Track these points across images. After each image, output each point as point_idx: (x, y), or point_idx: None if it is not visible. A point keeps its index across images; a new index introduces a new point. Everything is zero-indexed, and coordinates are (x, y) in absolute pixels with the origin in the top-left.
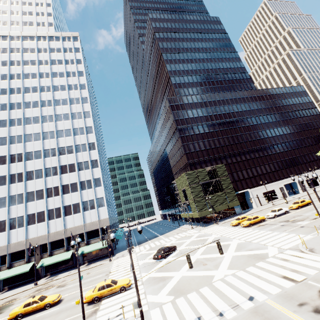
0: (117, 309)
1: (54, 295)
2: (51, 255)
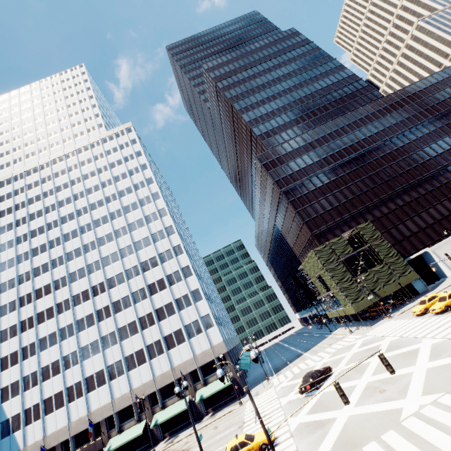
0: None
1: None
2: (164, 407)
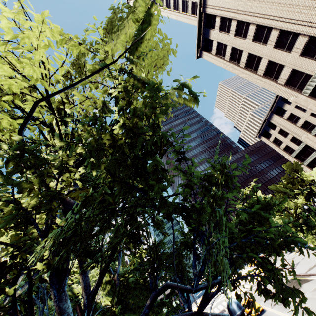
0: None
1: None
2: None
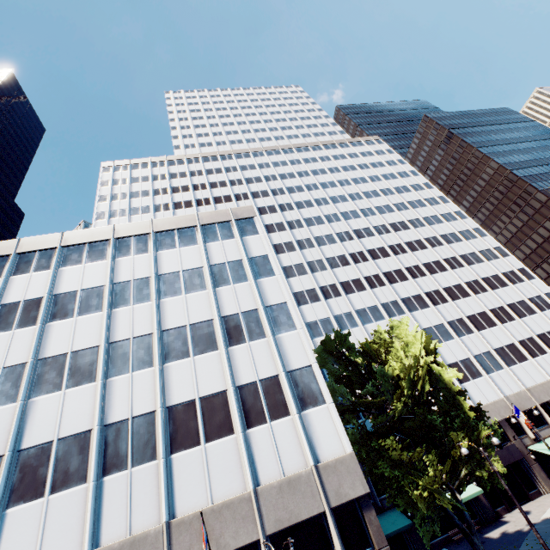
0: None
1: None
2: None
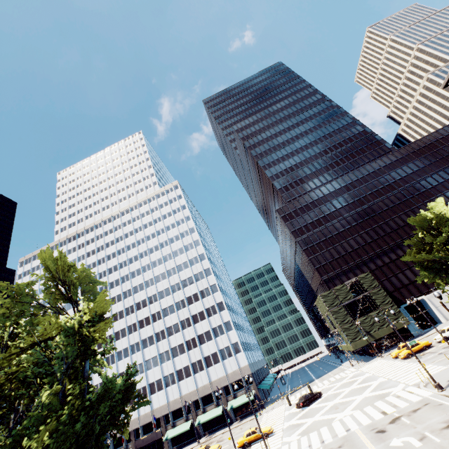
0: (261, 448)
1: (215, 445)
2: (205, 412)
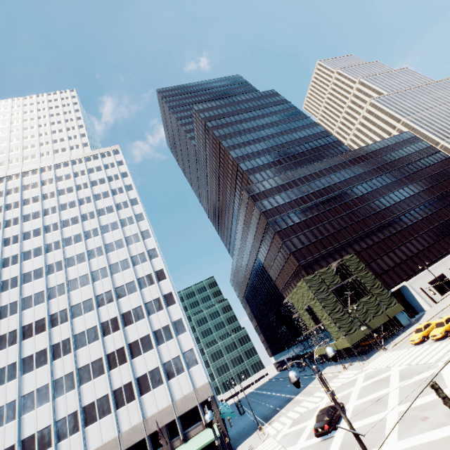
0: None
1: None
2: None
